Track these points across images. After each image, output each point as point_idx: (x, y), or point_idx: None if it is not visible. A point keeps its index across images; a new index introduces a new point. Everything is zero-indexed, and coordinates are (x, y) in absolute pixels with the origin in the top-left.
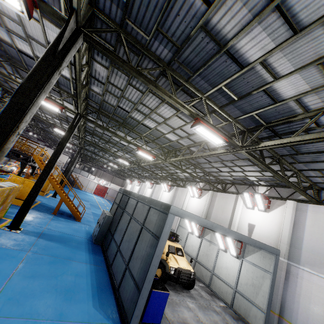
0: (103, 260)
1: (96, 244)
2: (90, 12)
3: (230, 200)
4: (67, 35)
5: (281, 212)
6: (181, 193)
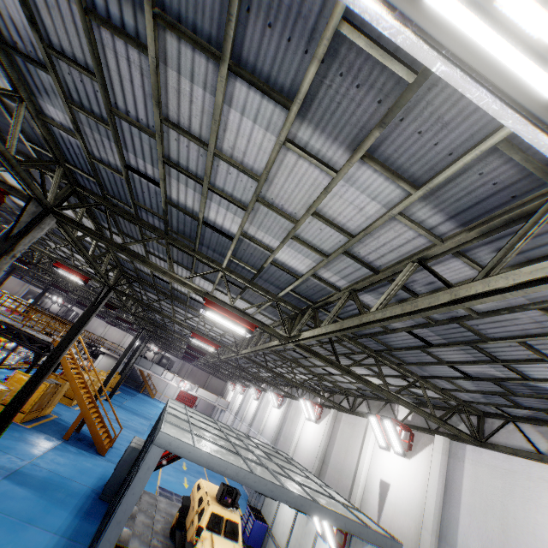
0: (92, 532)
1: (104, 500)
2: (70, 190)
3: (358, 429)
4: (26, 219)
5: (427, 460)
6: (296, 411)
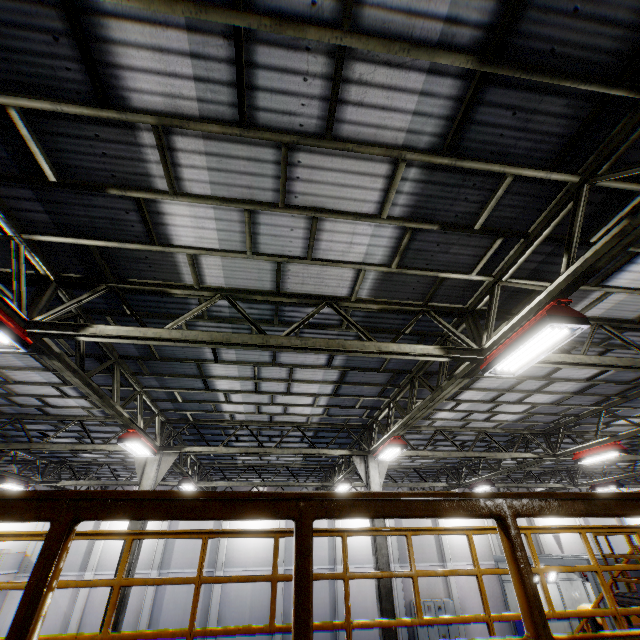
0: None
1: None
2: None
3: None
4: None
5: None
6: None
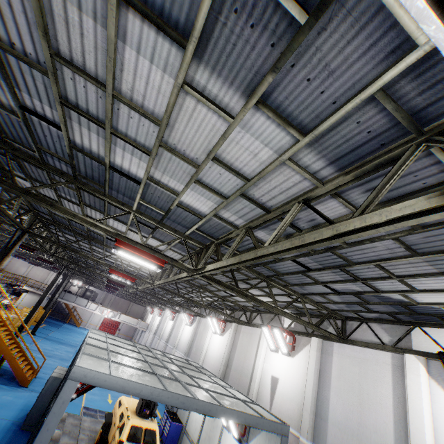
0: None
1: (26, 429)
2: None
3: (254, 337)
4: None
5: (306, 357)
6: (204, 327)
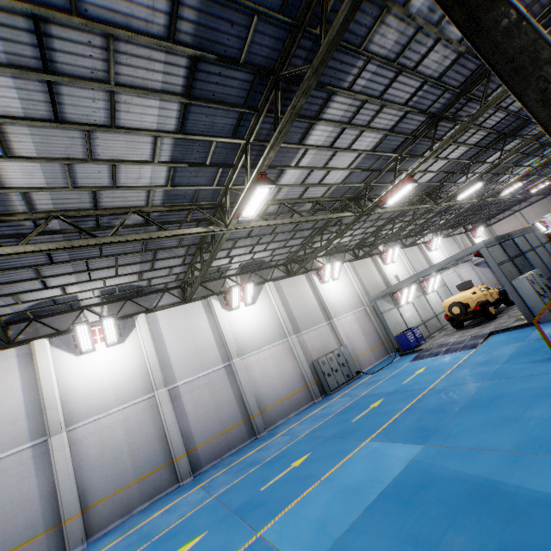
0: None
1: None
2: None
3: (369, 264)
4: None
5: (400, 259)
6: (297, 287)
